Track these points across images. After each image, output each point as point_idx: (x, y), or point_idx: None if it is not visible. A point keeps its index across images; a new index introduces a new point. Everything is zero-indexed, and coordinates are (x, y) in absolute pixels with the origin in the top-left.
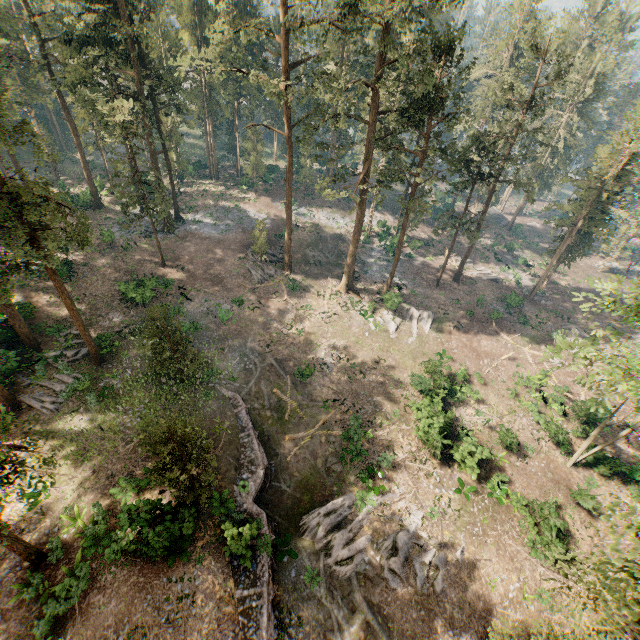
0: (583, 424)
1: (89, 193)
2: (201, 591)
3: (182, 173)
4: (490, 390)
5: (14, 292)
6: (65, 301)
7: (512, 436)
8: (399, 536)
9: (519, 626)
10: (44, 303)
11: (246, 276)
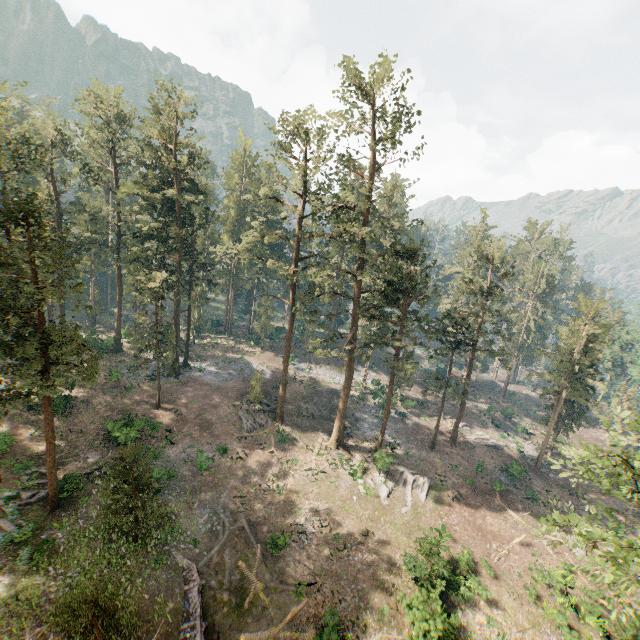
0: None
1: (114, 339)
2: None
3: (200, 328)
4: (503, 586)
5: (4, 423)
6: (47, 433)
7: None
8: None
9: None
10: (27, 436)
11: (236, 423)
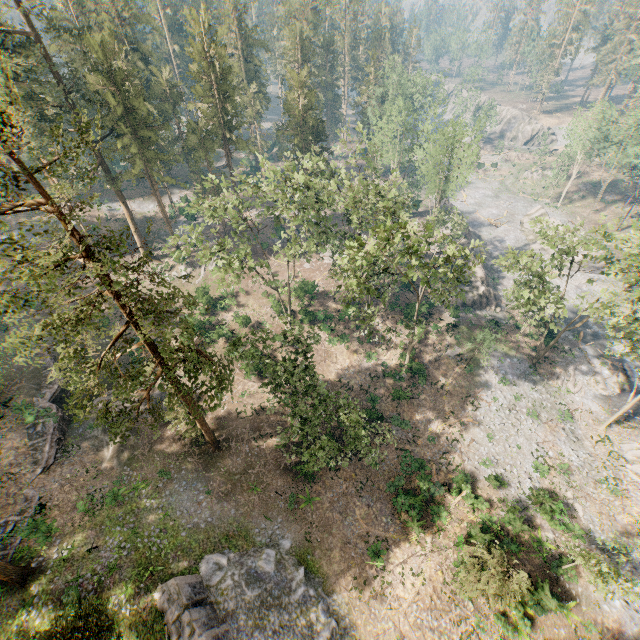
0: (310, 299)
1: None
2: (6, 449)
3: None
4: (251, 297)
5: None
6: None
7: (242, 318)
8: (155, 393)
9: (224, 412)
10: None
11: None
